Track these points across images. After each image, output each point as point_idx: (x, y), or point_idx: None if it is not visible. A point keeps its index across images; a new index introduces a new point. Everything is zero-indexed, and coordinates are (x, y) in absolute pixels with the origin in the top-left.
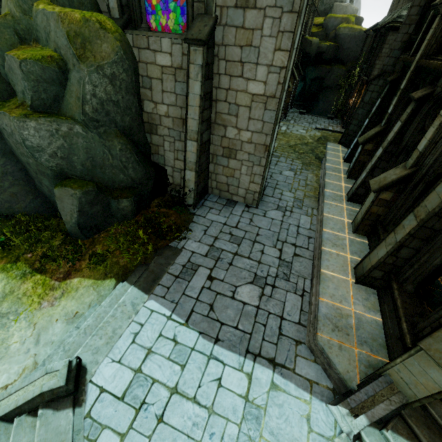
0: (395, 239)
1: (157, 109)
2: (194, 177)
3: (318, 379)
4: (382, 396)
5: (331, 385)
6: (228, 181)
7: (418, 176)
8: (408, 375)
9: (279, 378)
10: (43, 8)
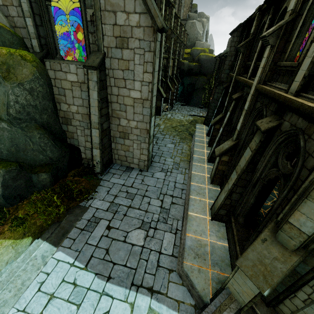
0: (228, 188)
1: (70, 108)
2: (99, 153)
3: (184, 299)
4: (225, 305)
5: (193, 302)
6: (125, 154)
7: (239, 145)
8: (237, 286)
9: (155, 302)
10: None
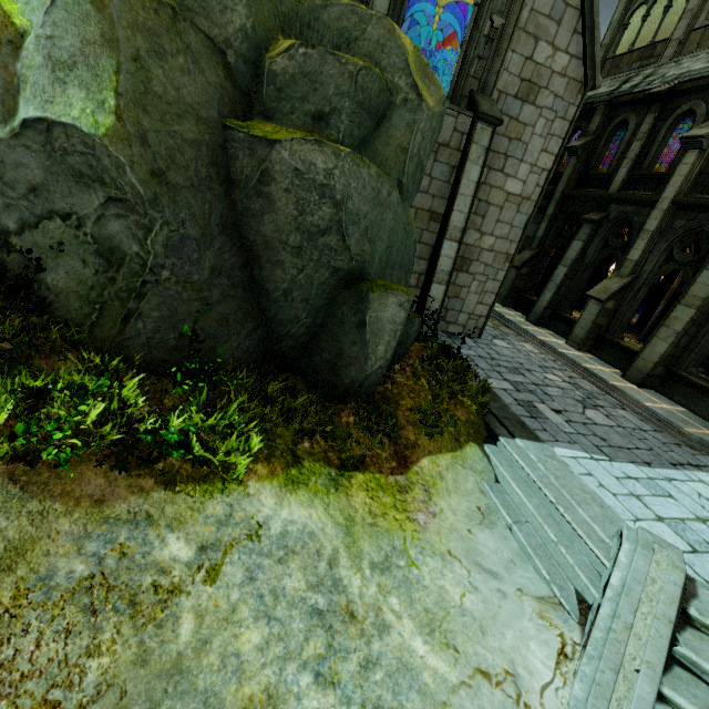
0: (673, 331)
1: None
2: (442, 294)
3: None
4: None
5: None
6: (448, 305)
7: (639, 282)
8: None
9: None
10: (354, 3)
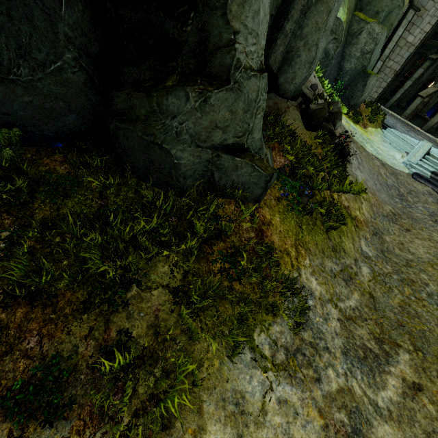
0: None
1: None
2: None
3: None
4: None
5: None
6: None
7: None
8: None
9: None
10: None
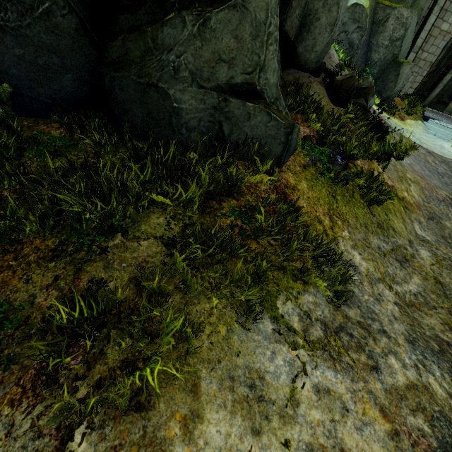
0: None
1: None
2: None
3: None
4: None
5: None
6: None
7: None
8: None
9: None
10: None
